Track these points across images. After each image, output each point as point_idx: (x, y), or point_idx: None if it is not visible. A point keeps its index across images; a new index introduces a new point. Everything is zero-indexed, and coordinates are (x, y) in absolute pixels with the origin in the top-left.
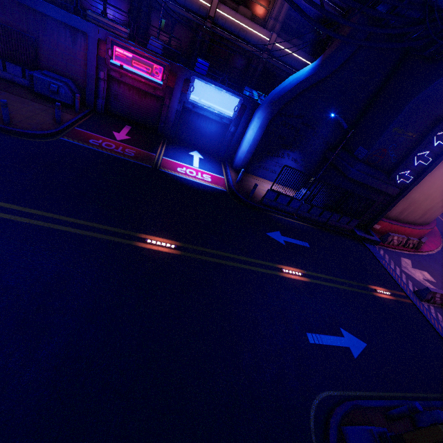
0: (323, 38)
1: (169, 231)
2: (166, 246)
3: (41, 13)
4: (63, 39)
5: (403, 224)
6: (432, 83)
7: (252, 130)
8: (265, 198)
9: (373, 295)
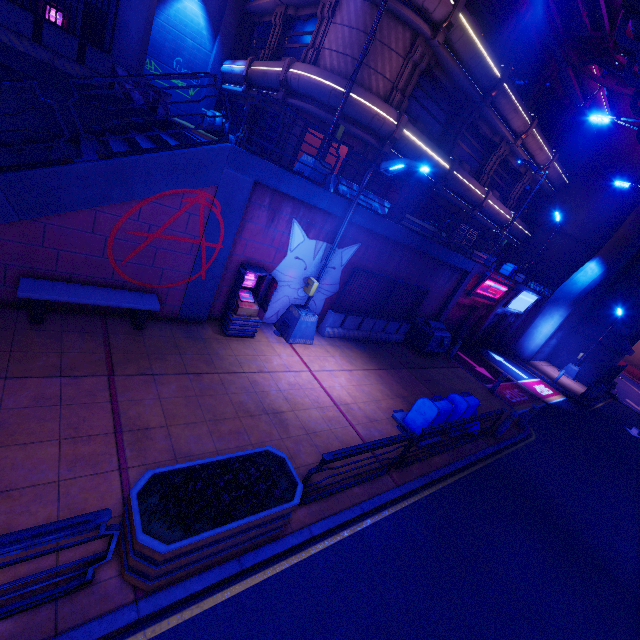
0: (558, 221)
1: None
2: None
3: (438, 260)
4: (441, 279)
5: None
6: None
7: (552, 326)
8: (589, 393)
9: None
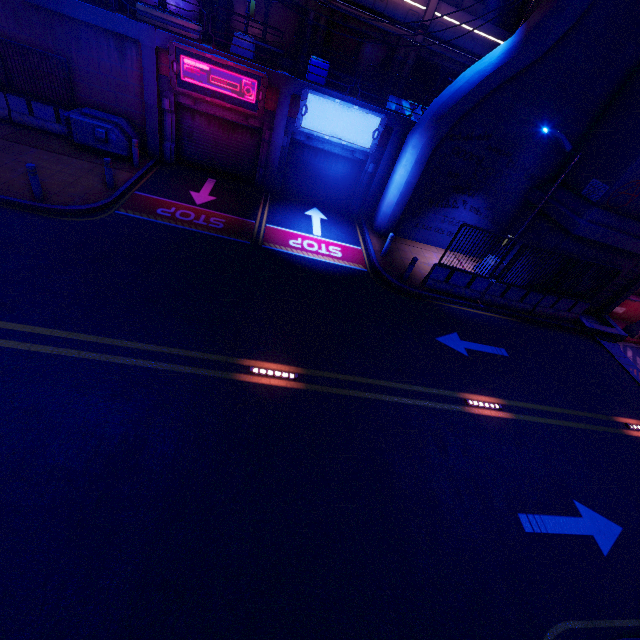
0: None
1: (284, 350)
2: (282, 377)
3: (70, 18)
4: (106, 55)
5: None
6: None
7: (405, 168)
8: (430, 278)
9: (623, 434)
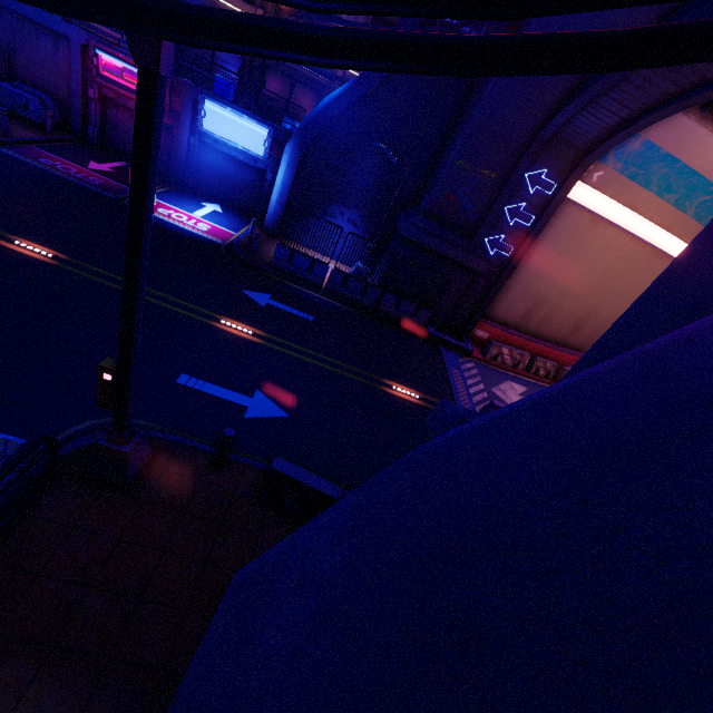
0: None
1: (64, 245)
2: (40, 253)
3: (17, 14)
4: (43, 45)
5: (534, 339)
6: (486, 88)
7: (281, 170)
8: (275, 257)
9: (379, 388)
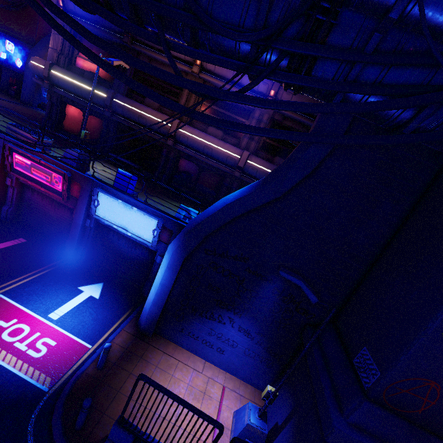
0: None
1: None
2: None
3: None
4: None
5: None
6: None
7: (161, 269)
8: (109, 438)
9: None
